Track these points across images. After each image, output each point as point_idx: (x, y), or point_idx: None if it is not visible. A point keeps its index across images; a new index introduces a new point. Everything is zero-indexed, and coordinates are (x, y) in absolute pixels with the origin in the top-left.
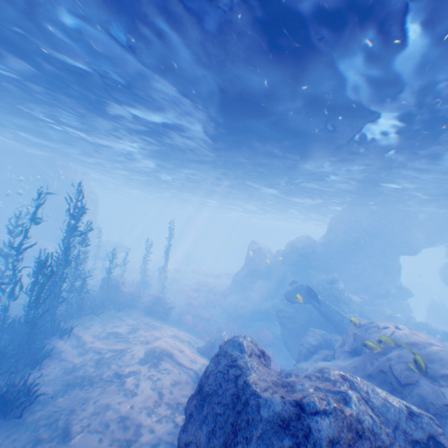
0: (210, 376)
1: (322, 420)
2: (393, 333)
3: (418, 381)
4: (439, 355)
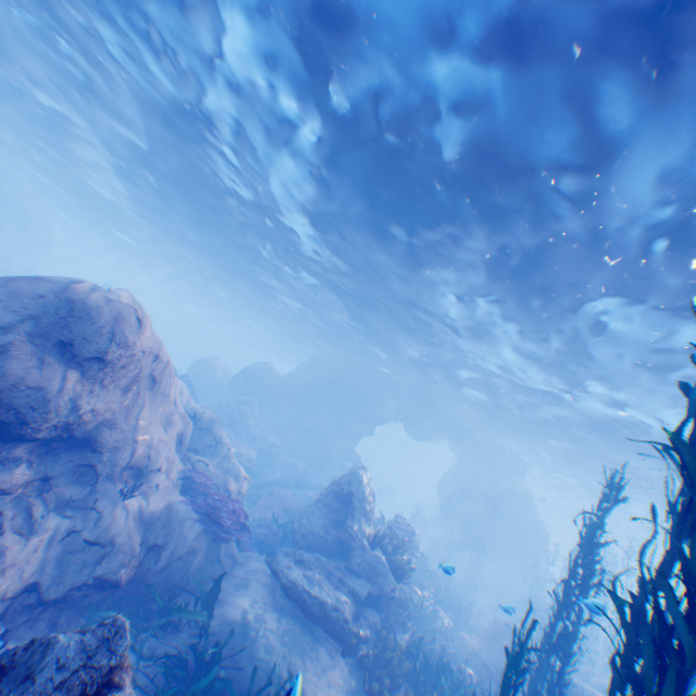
0: None
1: None
2: None
3: None
4: None
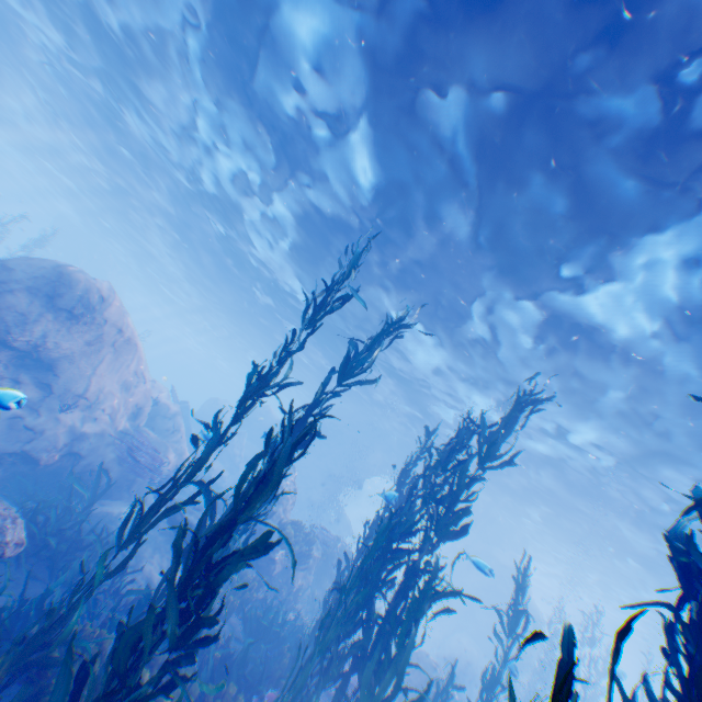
0: None
1: None
2: None
3: None
4: None
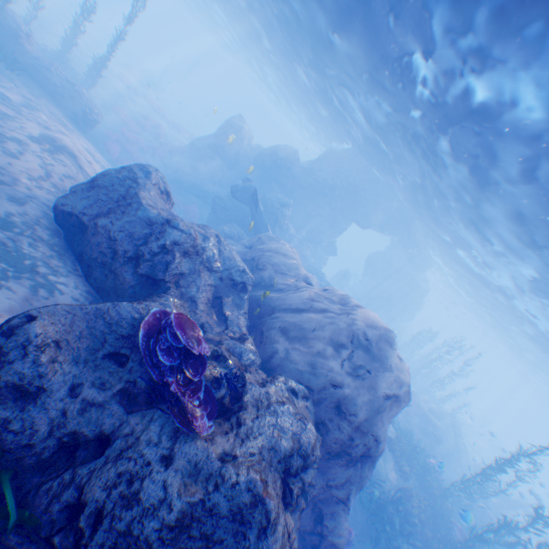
0: (107, 177)
1: (177, 232)
2: (281, 246)
3: (267, 270)
4: (293, 266)
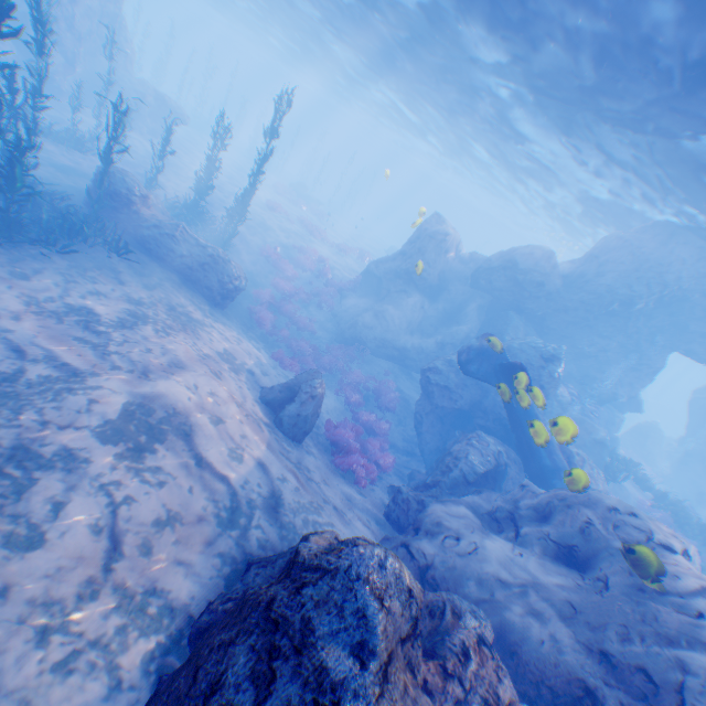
0: None
1: None
2: (705, 598)
3: None
4: None
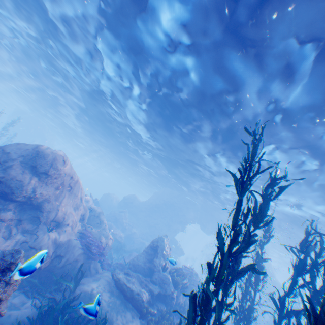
0: None
1: None
2: None
3: None
4: None
